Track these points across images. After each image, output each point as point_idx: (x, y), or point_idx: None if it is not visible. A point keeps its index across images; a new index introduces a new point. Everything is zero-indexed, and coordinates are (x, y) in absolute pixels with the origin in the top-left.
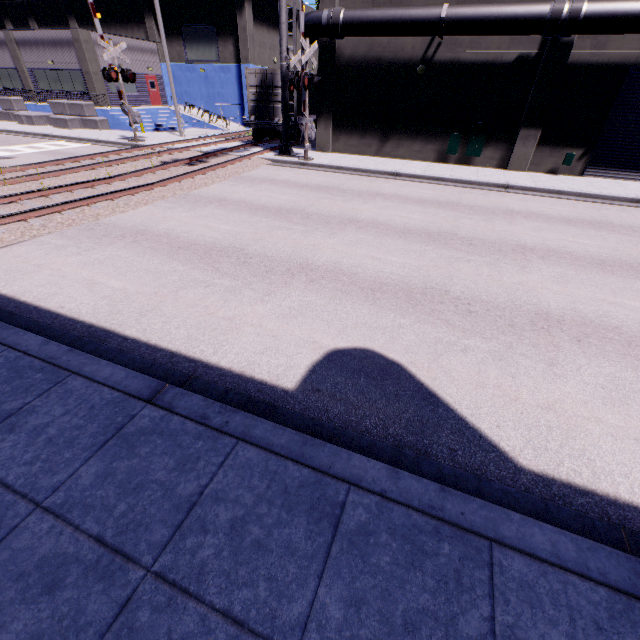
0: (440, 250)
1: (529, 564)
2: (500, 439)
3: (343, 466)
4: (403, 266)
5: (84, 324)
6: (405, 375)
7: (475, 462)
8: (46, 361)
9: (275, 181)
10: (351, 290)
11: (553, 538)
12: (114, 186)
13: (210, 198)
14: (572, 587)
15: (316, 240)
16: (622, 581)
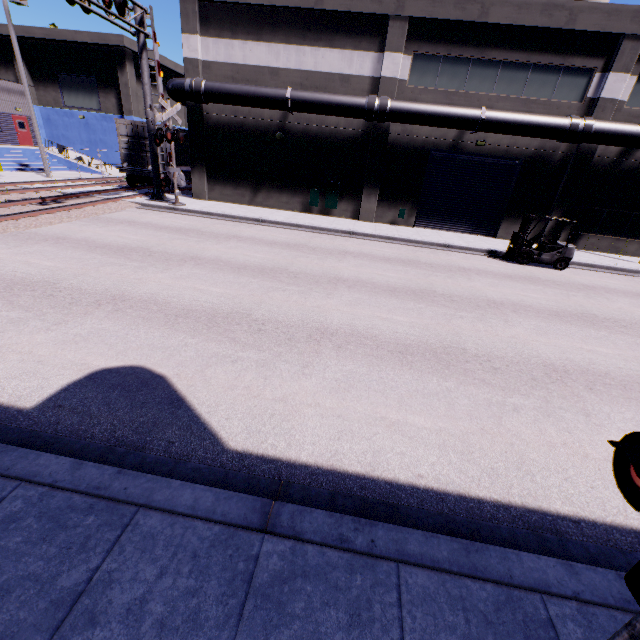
0: (264, 282)
1: (165, 519)
2: (223, 429)
3: (24, 466)
4: (221, 295)
5: None
6: (164, 385)
7: (187, 450)
8: None
9: (135, 223)
10: (155, 317)
11: (199, 495)
12: None
13: (48, 236)
14: (192, 530)
15: (146, 275)
16: (238, 517)
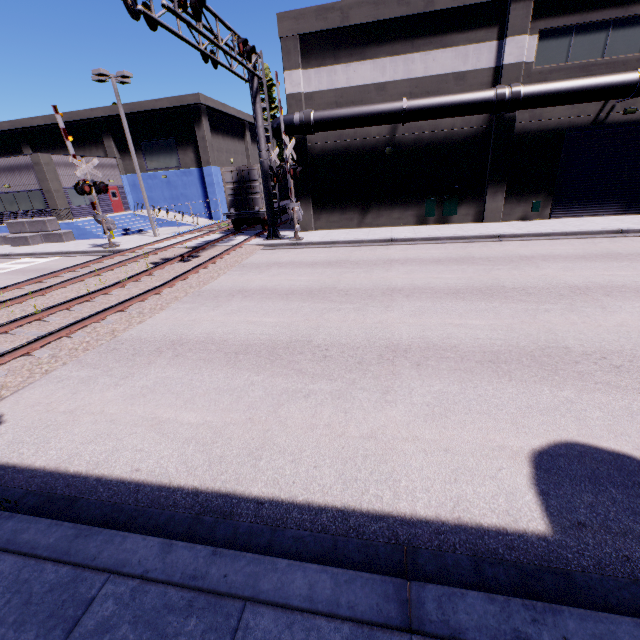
0: (508, 304)
1: None
2: None
3: None
4: (493, 328)
5: (184, 491)
6: None
7: None
8: (187, 587)
9: (281, 264)
10: (470, 367)
11: None
12: (114, 295)
13: (228, 291)
14: None
15: (377, 316)
16: None
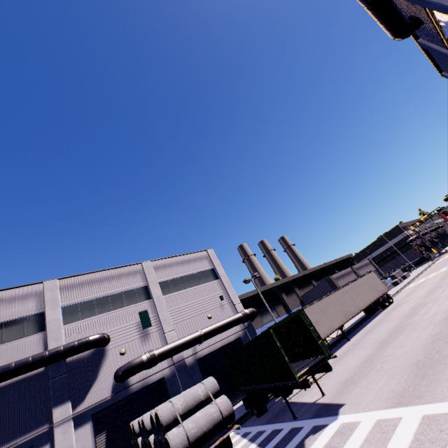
0: None
1: None
2: None
3: None
4: None
5: None
6: None
7: None
8: None
9: None
10: None
11: None
12: None
13: None
14: None
15: None
16: None
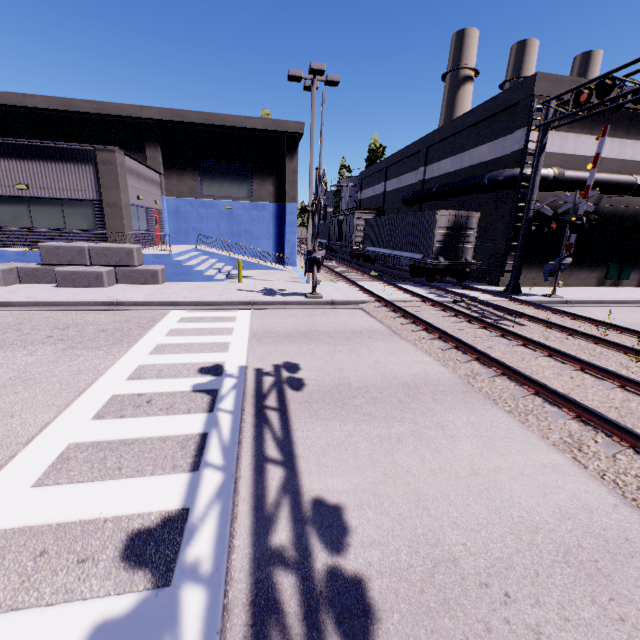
0: None
1: None
2: None
3: None
4: None
5: None
6: None
7: None
8: None
9: None
10: None
11: None
12: None
13: None
14: None
15: None
16: None
